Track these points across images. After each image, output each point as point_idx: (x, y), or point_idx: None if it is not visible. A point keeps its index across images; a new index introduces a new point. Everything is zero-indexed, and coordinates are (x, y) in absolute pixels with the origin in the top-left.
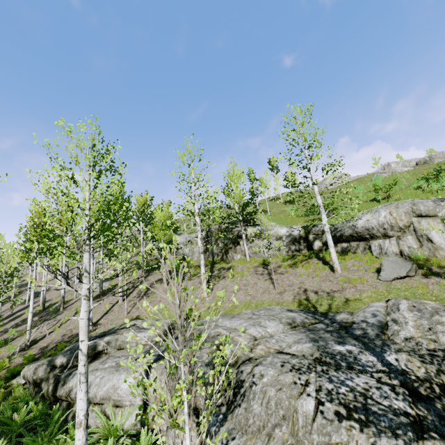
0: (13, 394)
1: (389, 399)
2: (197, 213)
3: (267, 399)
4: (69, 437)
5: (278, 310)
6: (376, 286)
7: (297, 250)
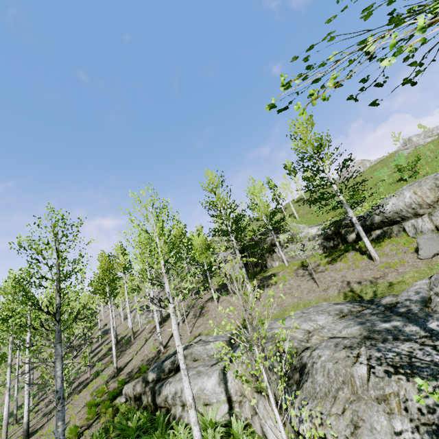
0: (120, 410)
1: (431, 355)
2: (230, 232)
3: (327, 371)
4: (176, 431)
5: (325, 305)
6: (417, 265)
7: (332, 246)
